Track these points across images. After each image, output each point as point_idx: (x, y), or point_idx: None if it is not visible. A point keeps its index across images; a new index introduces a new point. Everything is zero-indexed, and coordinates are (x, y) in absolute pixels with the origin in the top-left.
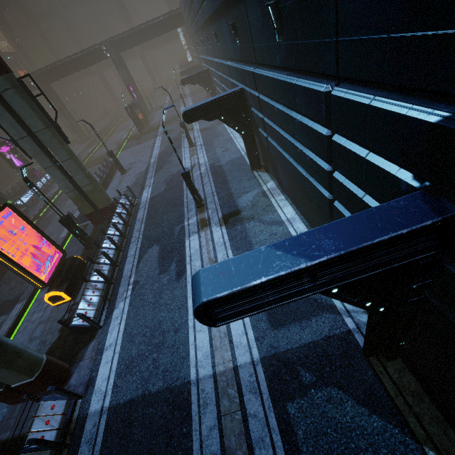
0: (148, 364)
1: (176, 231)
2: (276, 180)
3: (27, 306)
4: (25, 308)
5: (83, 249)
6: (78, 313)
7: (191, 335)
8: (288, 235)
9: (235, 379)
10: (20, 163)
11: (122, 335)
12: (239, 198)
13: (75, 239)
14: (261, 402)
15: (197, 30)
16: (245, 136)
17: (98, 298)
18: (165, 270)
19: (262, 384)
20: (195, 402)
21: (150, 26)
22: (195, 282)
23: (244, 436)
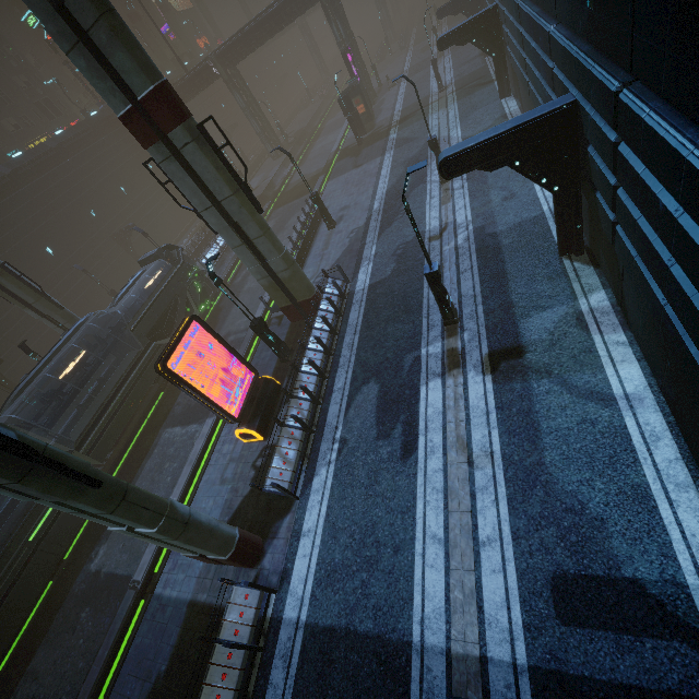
0: (356, 585)
1: (406, 363)
2: (614, 292)
3: (217, 422)
4: (216, 425)
5: (277, 360)
6: (272, 482)
7: (418, 568)
8: (620, 434)
9: (481, 680)
10: None
11: (323, 522)
12: (525, 319)
13: None
14: None
15: None
16: (560, 194)
17: (295, 454)
18: (385, 434)
19: None
20: (415, 681)
21: None
22: None
23: None
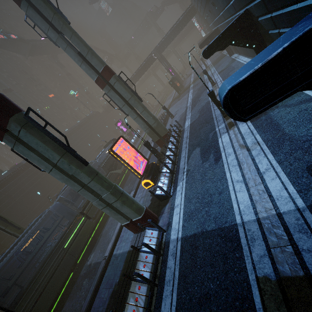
0: (203, 214)
1: (210, 136)
2: None
3: (135, 193)
4: (135, 194)
5: (157, 161)
6: (157, 185)
7: (232, 195)
8: None
9: (280, 222)
10: (125, 129)
11: (183, 199)
12: None
13: (152, 157)
14: None
15: (205, 5)
16: (256, 48)
17: (167, 181)
18: (206, 160)
19: None
20: (243, 237)
21: (175, 27)
22: (221, 88)
23: (299, 266)
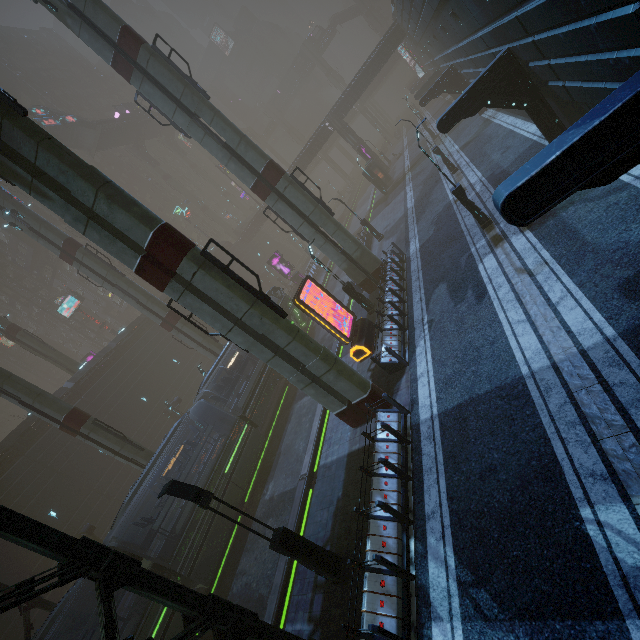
0: (468, 376)
1: (462, 262)
2: None
3: None
4: None
5: (366, 316)
6: (385, 347)
7: (512, 342)
8: (639, 196)
9: (584, 361)
10: (288, 270)
11: (431, 363)
12: None
13: (356, 312)
14: (628, 371)
15: (426, 28)
16: (530, 107)
17: (397, 342)
18: (460, 300)
19: (627, 356)
20: (534, 390)
21: (367, 68)
22: (496, 194)
23: (610, 402)
